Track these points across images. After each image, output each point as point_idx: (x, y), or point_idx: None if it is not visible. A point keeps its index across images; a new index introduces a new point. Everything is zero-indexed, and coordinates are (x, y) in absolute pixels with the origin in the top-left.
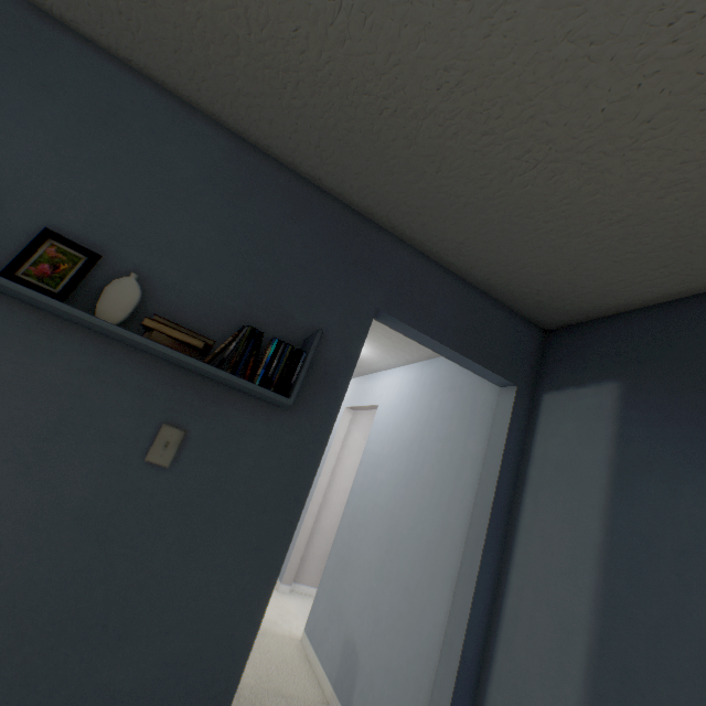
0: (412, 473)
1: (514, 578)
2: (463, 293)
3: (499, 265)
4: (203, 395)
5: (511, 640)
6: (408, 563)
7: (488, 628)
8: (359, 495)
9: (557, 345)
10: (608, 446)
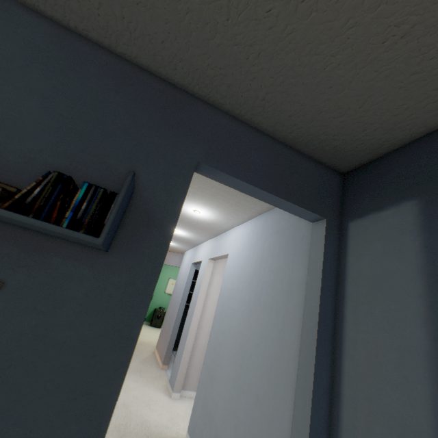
0: (254, 301)
1: (346, 388)
2: (272, 148)
3: (297, 115)
4: (23, 246)
5: None
6: (256, 375)
7: None
8: (219, 321)
9: (355, 183)
10: (417, 256)
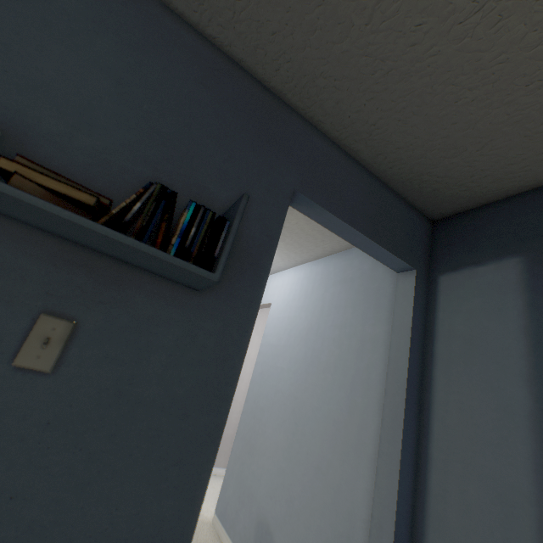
0: (311, 359)
1: (436, 452)
2: (368, 182)
3: (406, 149)
4: (98, 276)
5: (442, 516)
6: (317, 443)
7: (413, 504)
8: (260, 383)
9: (447, 232)
10: (521, 316)
